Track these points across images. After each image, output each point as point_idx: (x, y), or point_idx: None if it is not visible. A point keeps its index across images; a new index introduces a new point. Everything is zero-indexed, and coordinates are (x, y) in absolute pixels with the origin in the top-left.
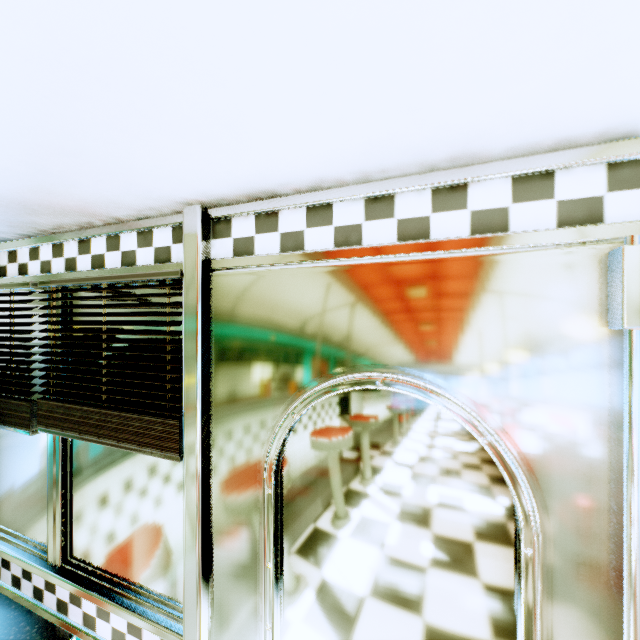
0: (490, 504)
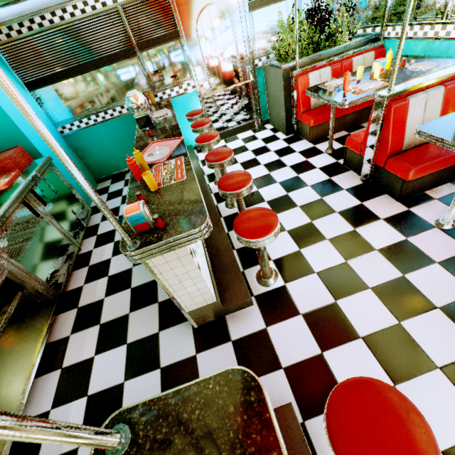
0: (227, 22)
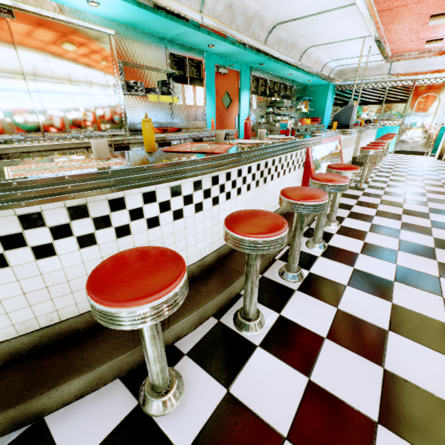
0: (436, 102)
